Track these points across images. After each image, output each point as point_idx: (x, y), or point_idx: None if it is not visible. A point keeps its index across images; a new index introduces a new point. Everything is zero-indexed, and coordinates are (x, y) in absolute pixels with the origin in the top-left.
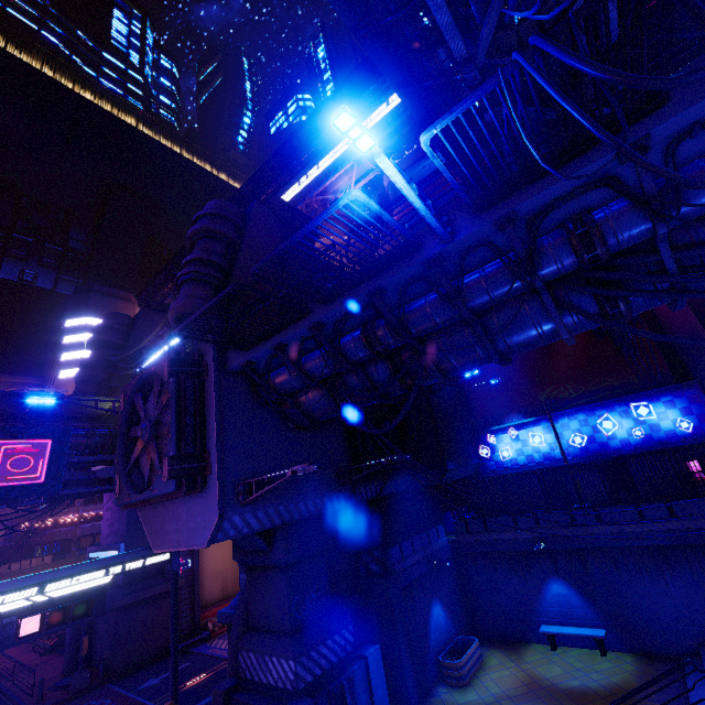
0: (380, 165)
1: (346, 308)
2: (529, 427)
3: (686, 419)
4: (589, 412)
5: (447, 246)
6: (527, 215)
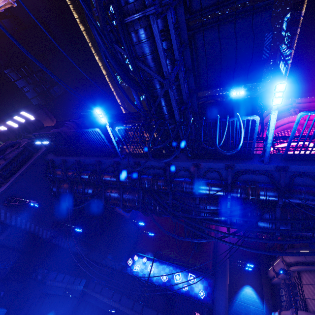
0: (107, 127)
1: (89, 161)
2: (151, 261)
3: (204, 291)
4: (175, 268)
5: (121, 160)
6: (145, 166)
